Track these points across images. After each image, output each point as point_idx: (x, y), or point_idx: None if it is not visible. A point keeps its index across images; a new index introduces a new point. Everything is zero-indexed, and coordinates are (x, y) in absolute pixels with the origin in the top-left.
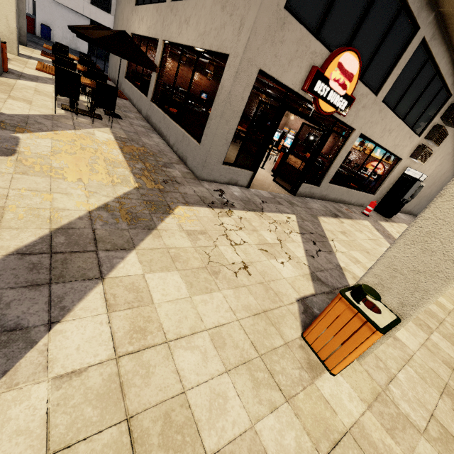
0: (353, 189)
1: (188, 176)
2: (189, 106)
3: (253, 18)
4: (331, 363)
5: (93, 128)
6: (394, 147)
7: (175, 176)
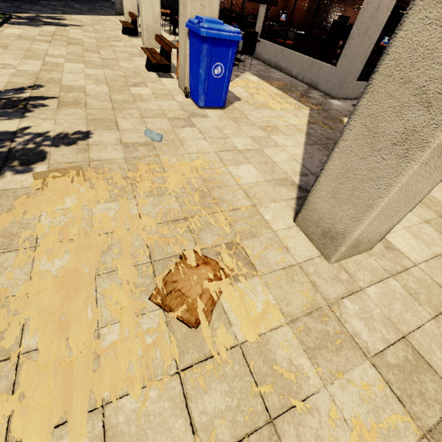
0: None
1: (326, 98)
2: (290, 33)
3: None
4: None
5: (241, 73)
6: None
7: (320, 99)
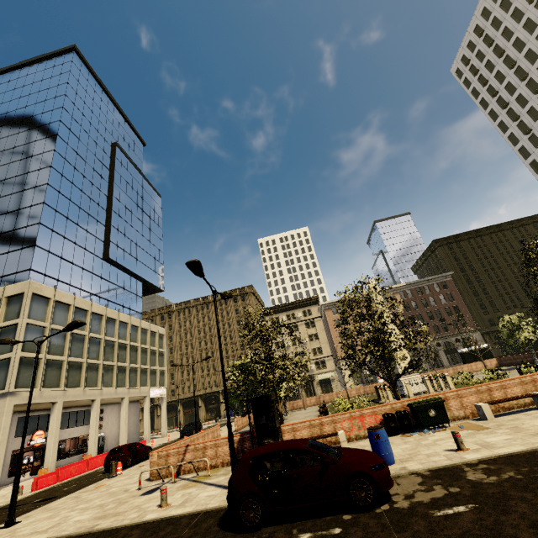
0: (73, 456)
1: None
2: None
3: (7, 444)
4: None
5: None
6: (81, 433)
7: None
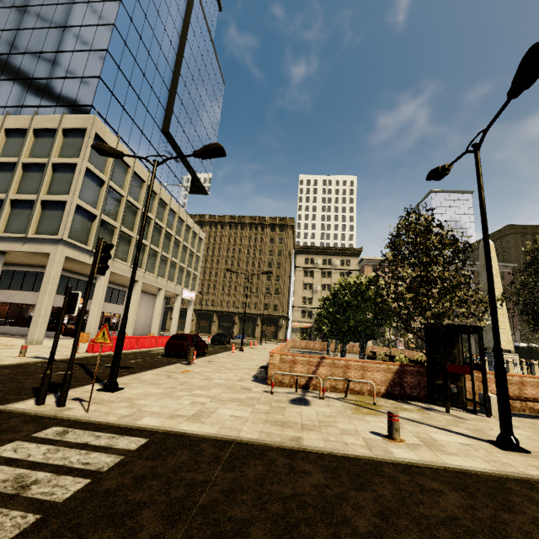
0: None
1: None
2: (6, 321)
3: None
4: (83, 342)
5: None
6: (113, 311)
7: None
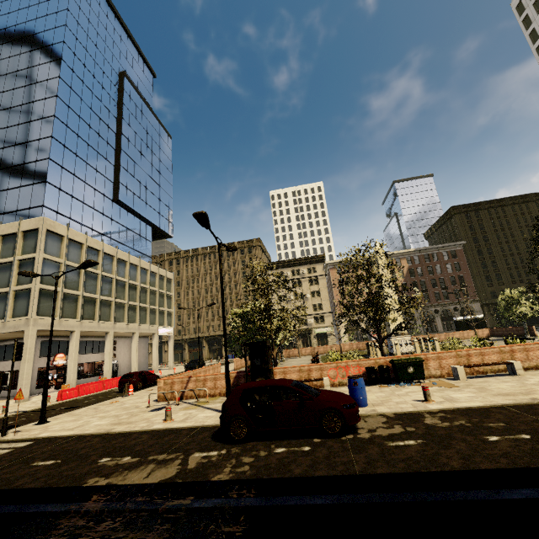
0: (91, 377)
1: None
2: (6, 386)
3: (34, 362)
4: None
5: None
6: (97, 359)
7: None
